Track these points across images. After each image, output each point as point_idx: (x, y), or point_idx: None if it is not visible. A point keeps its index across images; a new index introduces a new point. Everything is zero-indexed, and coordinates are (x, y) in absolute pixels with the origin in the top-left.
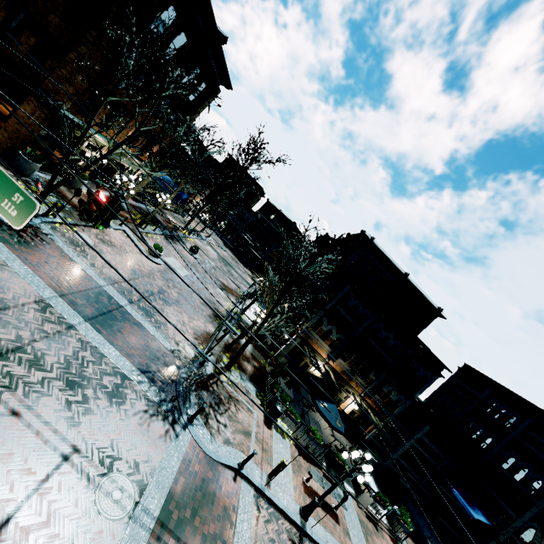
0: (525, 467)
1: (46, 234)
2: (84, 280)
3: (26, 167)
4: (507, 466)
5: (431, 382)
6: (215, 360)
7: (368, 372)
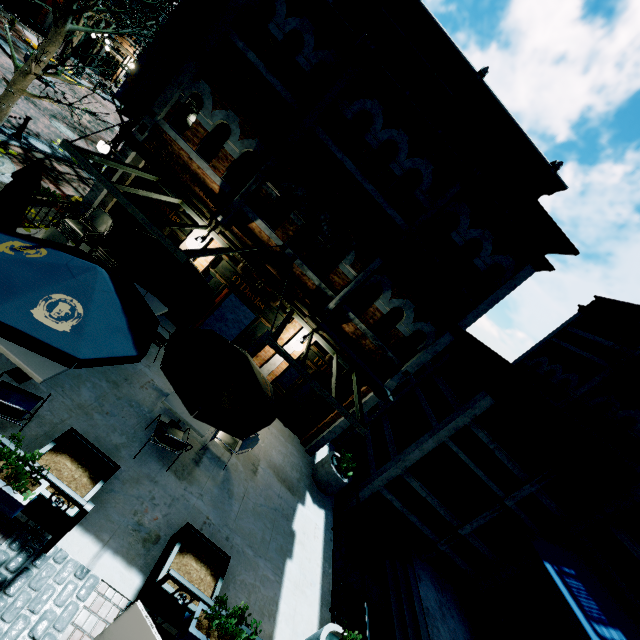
0: None
1: None
2: None
3: None
4: None
5: (511, 286)
6: None
7: (338, 259)
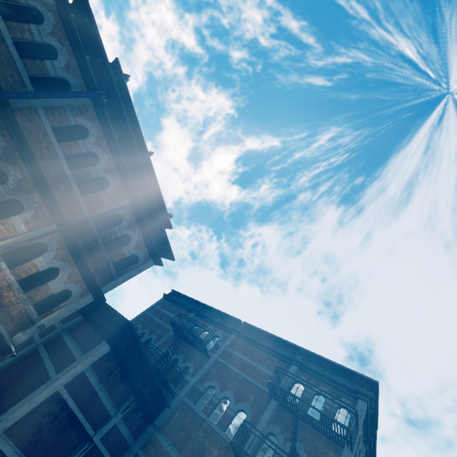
0: (226, 397)
1: None
2: None
3: None
4: (204, 403)
5: (140, 270)
6: None
7: (12, 212)
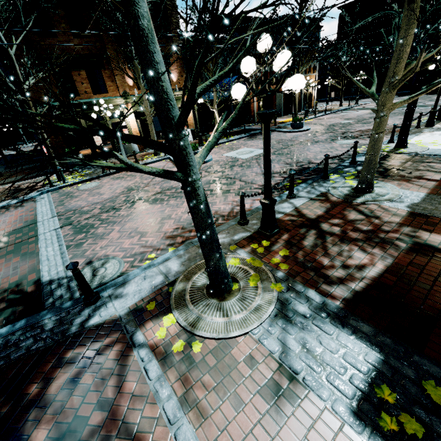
0: None
1: (36, 200)
2: (18, 224)
3: (72, 163)
4: None
5: None
6: (177, 274)
7: None
